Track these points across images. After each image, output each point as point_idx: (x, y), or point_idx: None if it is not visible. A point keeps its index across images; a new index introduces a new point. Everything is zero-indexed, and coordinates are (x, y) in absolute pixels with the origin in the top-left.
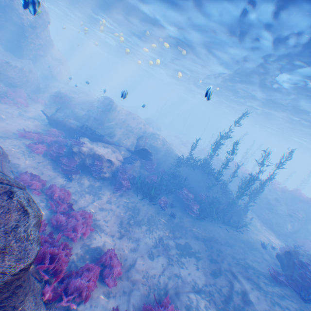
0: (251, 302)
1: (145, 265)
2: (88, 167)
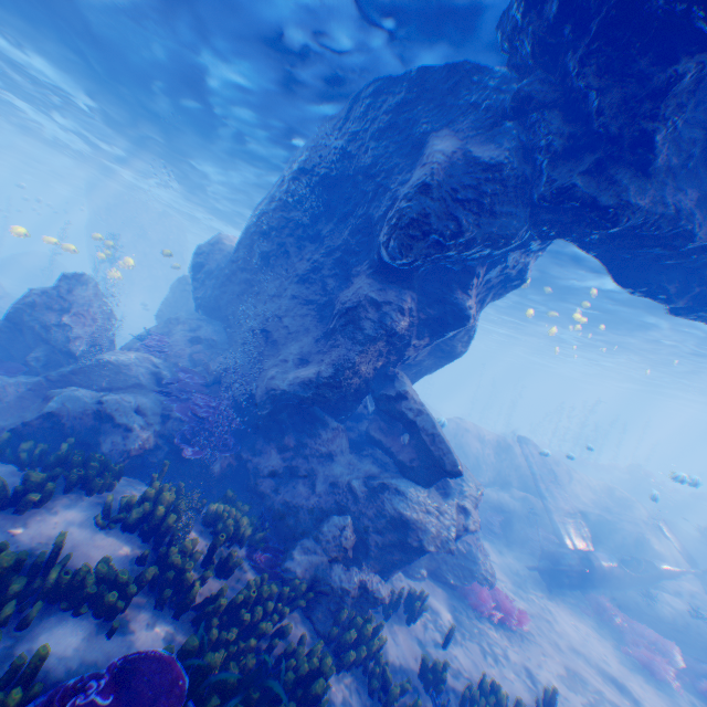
0: None
1: None
2: None
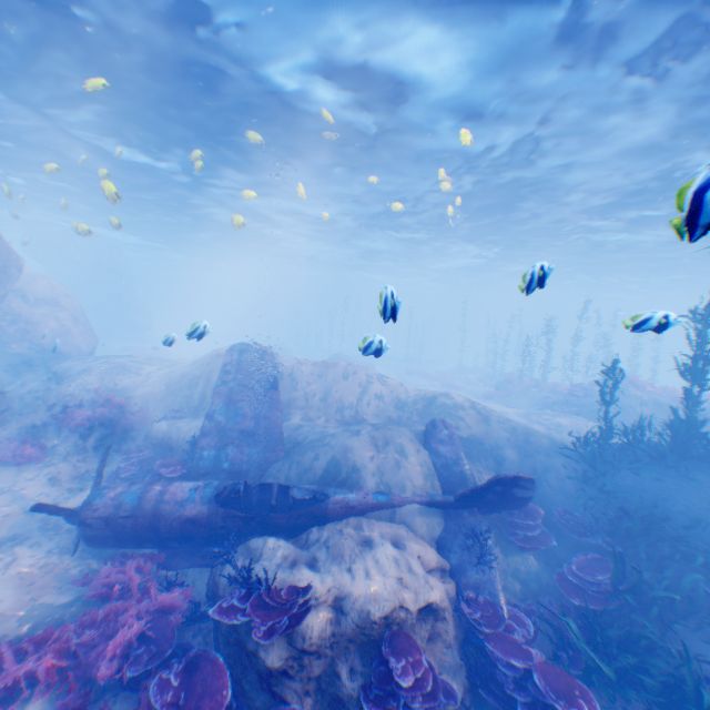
0: None
1: None
2: (360, 708)
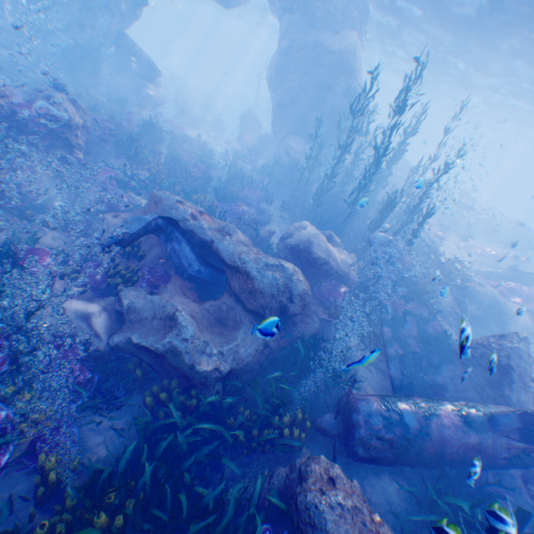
0: None
1: None
2: None
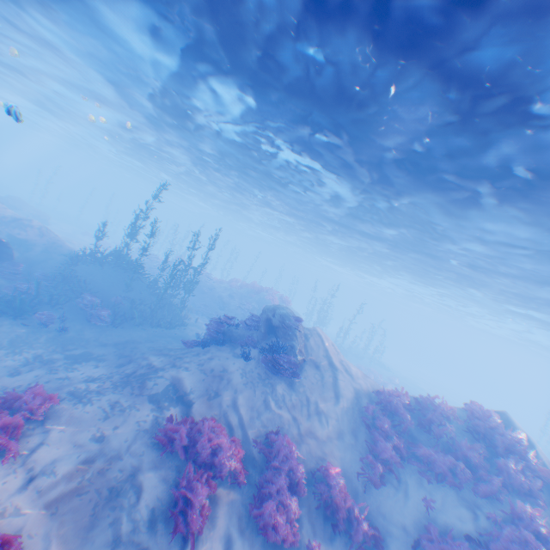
0: (155, 365)
1: (5, 383)
2: None
